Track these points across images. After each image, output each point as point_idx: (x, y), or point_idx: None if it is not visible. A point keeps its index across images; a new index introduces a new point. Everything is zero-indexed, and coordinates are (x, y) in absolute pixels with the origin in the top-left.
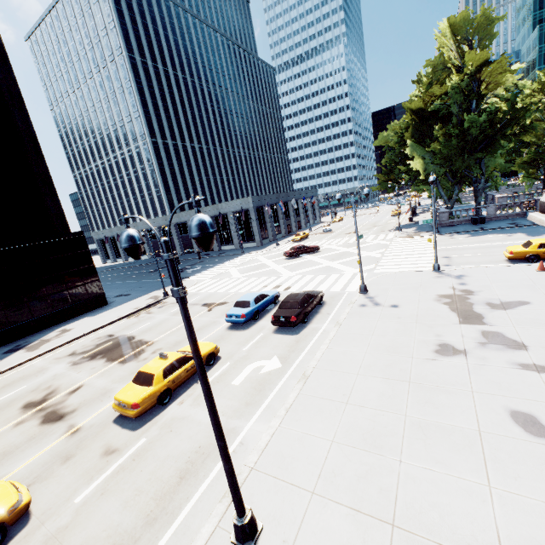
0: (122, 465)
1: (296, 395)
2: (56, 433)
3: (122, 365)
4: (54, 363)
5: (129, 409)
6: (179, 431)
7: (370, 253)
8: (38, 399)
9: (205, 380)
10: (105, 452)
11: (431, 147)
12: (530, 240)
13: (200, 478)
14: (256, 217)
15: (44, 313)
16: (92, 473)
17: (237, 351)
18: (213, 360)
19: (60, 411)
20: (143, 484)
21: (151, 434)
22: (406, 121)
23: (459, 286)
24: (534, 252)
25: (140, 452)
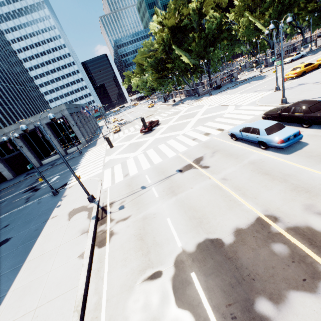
0: None
1: None
2: None
3: None
4: None
5: None
6: None
7: (204, 108)
8: None
9: None
10: None
11: (192, 47)
12: (295, 67)
13: None
14: (74, 122)
15: None
16: None
17: None
18: None
19: None
20: None
21: None
22: (166, 34)
23: (320, 83)
24: (304, 70)
25: None
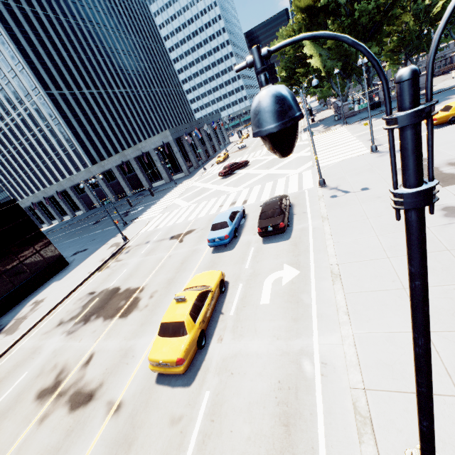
0: (202, 432)
1: (344, 296)
2: (96, 416)
3: (125, 319)
4: (45, 338)
5: (173, 366)
6: (241, 371)
7: (299, 154)
8: (50, 384)
9: (429, 333)
10: (171, 422)
11: (327, 43)
12: (448, 104)
13: (308, 418)
14: (178, 148)
15: (7, 292)
16: (172, 454)
17: (240, 271)
18: (223, 287)
19: (85, 390)
20: (245, 448)
21: (211, 385)
22: (298, 22)
23: None
24: None
25: (214, 409)
